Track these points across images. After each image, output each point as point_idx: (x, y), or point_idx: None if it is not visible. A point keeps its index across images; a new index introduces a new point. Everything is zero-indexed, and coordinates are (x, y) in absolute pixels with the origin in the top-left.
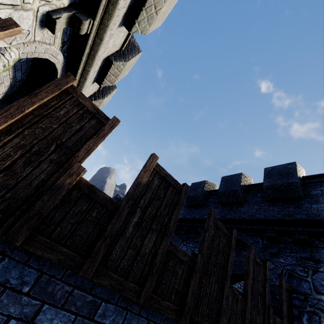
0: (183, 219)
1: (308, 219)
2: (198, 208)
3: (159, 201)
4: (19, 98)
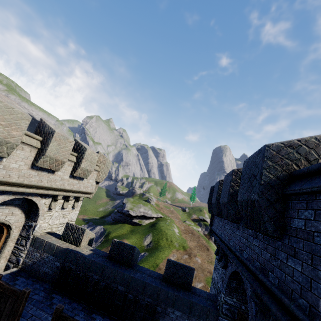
0: (215, 233)
1: (276, 295)
2: (221, 220)
3: (0, 314)
4: (31, 208)
